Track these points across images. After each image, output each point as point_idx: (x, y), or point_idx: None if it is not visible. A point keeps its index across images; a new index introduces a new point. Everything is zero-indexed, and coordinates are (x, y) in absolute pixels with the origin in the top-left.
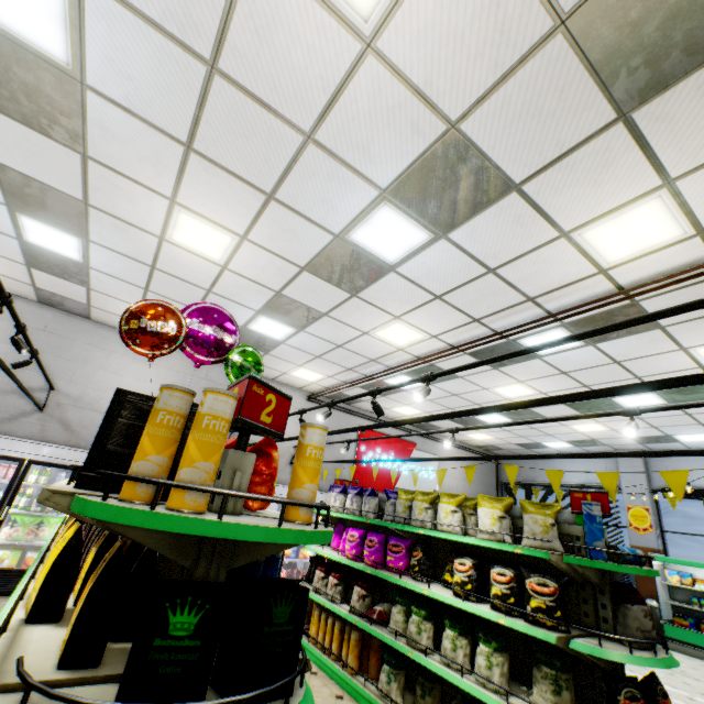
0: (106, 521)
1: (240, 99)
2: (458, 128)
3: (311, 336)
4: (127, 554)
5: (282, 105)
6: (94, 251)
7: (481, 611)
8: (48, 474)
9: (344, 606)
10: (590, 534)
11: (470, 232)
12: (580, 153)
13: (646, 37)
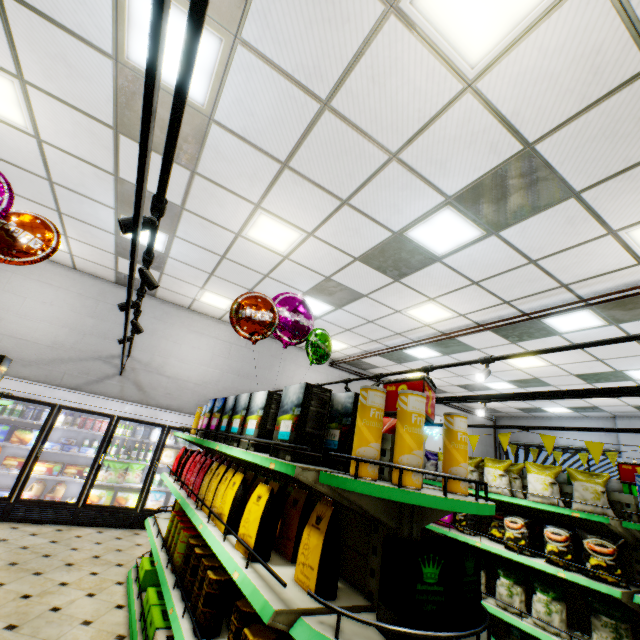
0: (346, 492)
1: (341, 128)
2: (533, 147)
3: (347, 313)
4: (303, 510)
5: (377, 132)
6: (176, 244)
7: (538, 564)
8: (131, 428)
9: None
10: None
11: (520, 230)
12: None
13: None
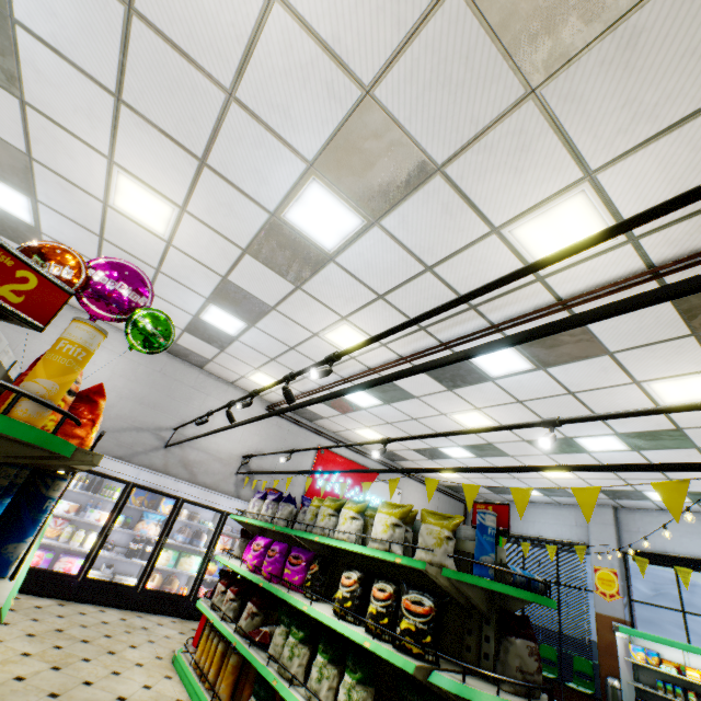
0: None
1: (160, 46)
2: (372, 94)
3: (263, 333)
4: None
5: (200, 55)
6: (43, 213)
7: (351, 631)
8: None
9: (234, 626)
10: (478, 546)
11: (401, 220)
12: (496, 133)
13: None
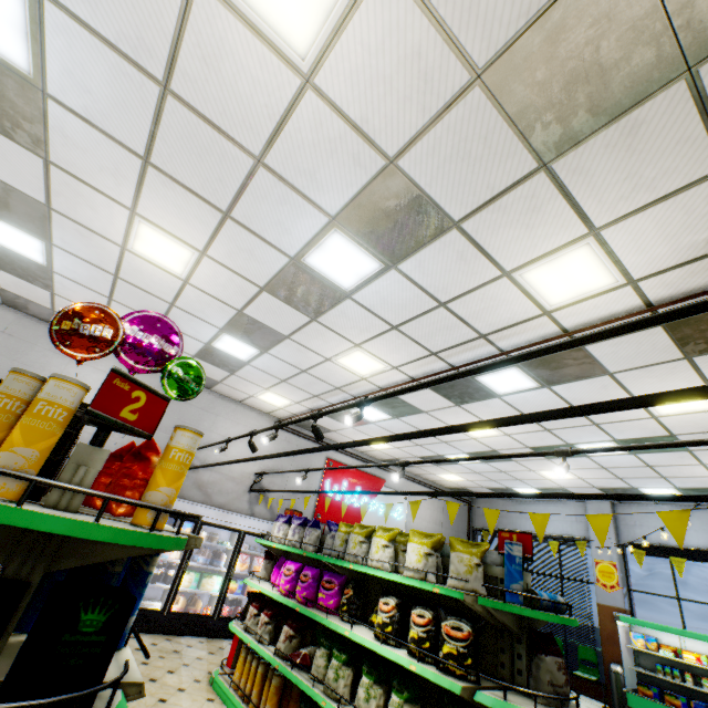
0: None
1: (192, 120)
2: (396, 164)
3: (276, 358)
4: None
5: (232, 128)
6: (57, 255)
7: (395, 655)
8: None
9: (272, 648)
10: (508, 575)
11: (418, 265)
12: (510, 197)
13: (553, 96)
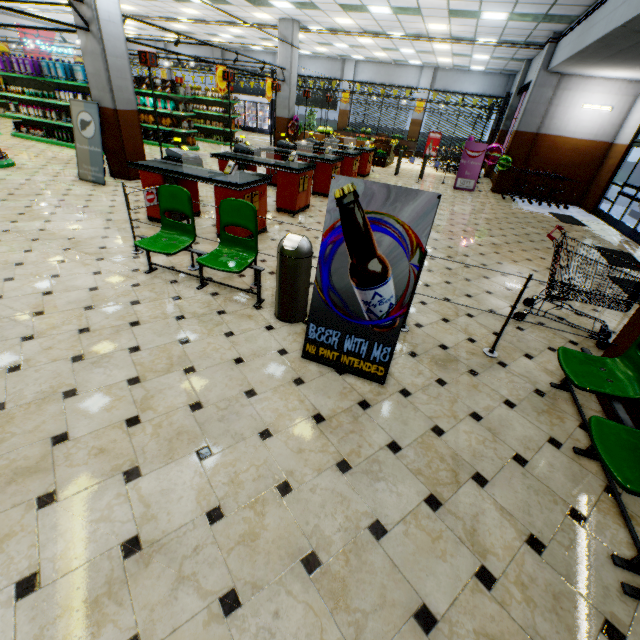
0: None
1: None
2: None
3: None
4: None
5: None
6: None
7: None
8: None
9: None
10: None
11: None
12: None
13: None
